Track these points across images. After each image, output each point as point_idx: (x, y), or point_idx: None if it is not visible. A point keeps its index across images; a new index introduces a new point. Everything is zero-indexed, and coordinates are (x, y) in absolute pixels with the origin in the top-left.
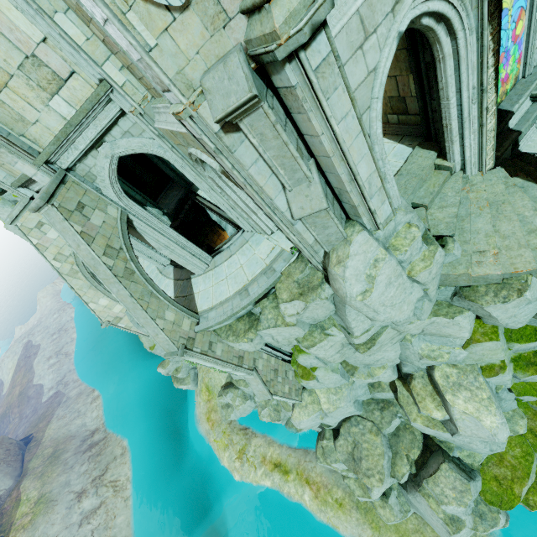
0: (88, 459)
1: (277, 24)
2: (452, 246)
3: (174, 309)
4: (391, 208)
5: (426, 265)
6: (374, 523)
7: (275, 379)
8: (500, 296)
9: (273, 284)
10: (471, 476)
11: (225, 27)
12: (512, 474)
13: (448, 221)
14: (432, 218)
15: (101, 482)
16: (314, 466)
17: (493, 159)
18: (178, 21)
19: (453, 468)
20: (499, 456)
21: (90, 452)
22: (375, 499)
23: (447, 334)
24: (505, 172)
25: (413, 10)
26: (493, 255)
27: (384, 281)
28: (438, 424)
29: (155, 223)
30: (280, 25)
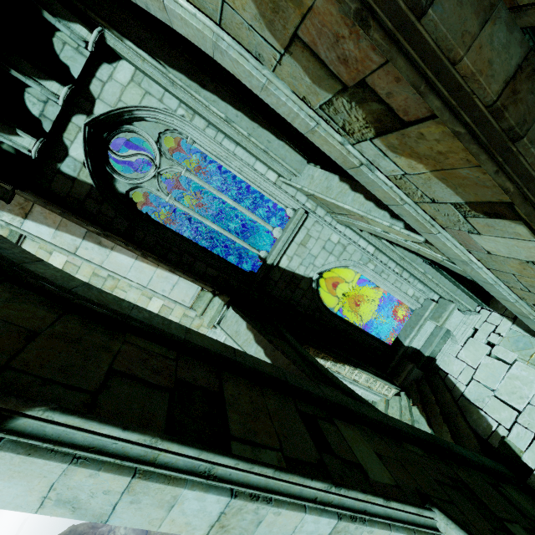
0: None
1: None
2: None
3: None
4: None
5: None
6: None
7: None
8: None
9: None
10: None
11: None
12: None
13: None
14: None
15: None
16: None
17: (395, 387)
18: None
19: None
20: None
21: None
22: None
23: None
24: (406, 401)
25: None
26: None
27: None
28: None
29: None
30: None
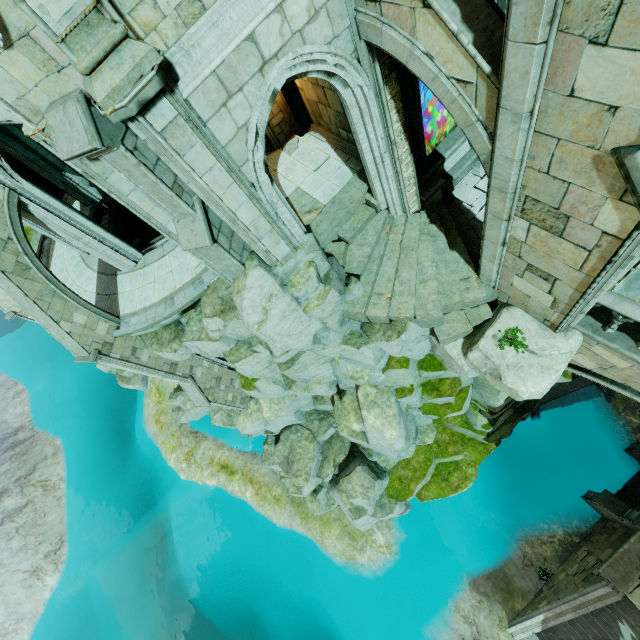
0: (10, 458)
1: (99, 98)
2: (353, 286)
3: (86, 311)
4: (289, 247)
5: (319, 304)
6: (304, 515)
7: (217, 387)
8: (386, 335)
9: (198, 297)
10: (380, 476)
11: (60, 72)
12: (412, 475)
13: (361, 261)
14: (350, 254)
15: (27, 481)
16: (259, 468)
17: (419, 203)
18: (4, 55)
19: (365, 470)
20: (407, 461)
21: (12, 451)
22: (306, 495)
23: (358, 360)
24: (426, 218)
25: (289, 69)
26: (387, 299)
27: (278, 314)
28: (360, 434)
29: (61, 209)
30: (102, 99)
